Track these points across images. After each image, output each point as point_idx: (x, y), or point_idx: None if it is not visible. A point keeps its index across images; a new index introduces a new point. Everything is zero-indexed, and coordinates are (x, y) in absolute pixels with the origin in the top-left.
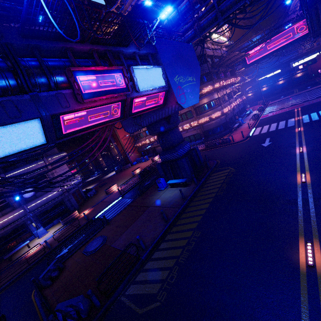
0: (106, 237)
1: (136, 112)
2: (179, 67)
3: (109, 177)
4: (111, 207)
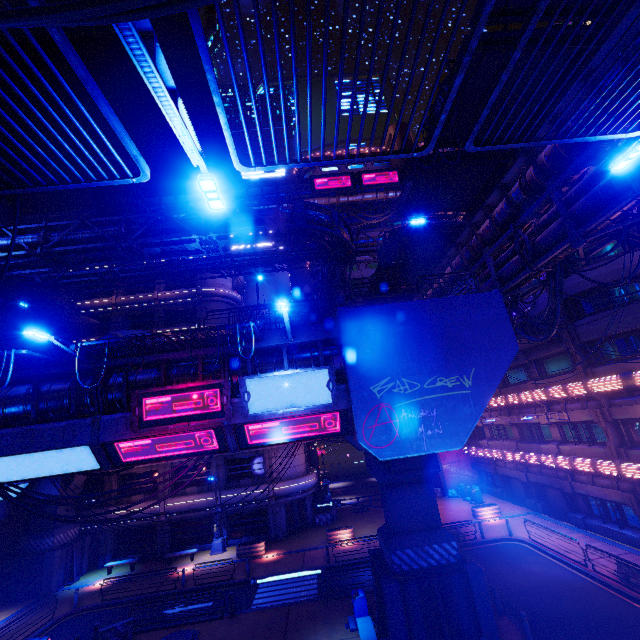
0: None
1: (259, 443)
2: (405, 358)
3: None
4: (289, 580)
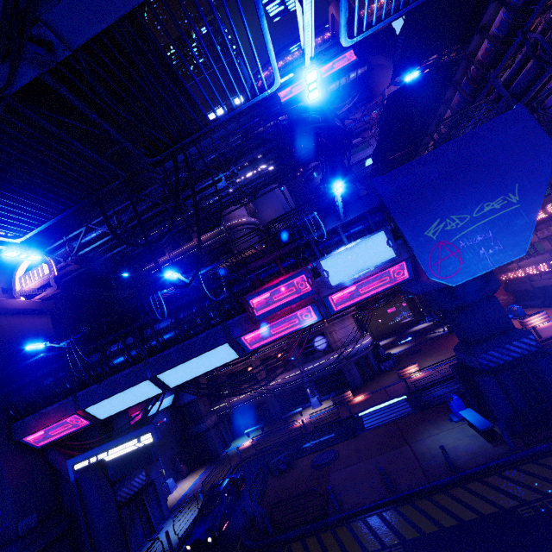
0: (336, 457)
1: (344, 307)
2: (448, 199)
3: (433, 338)
4: (383, 408)
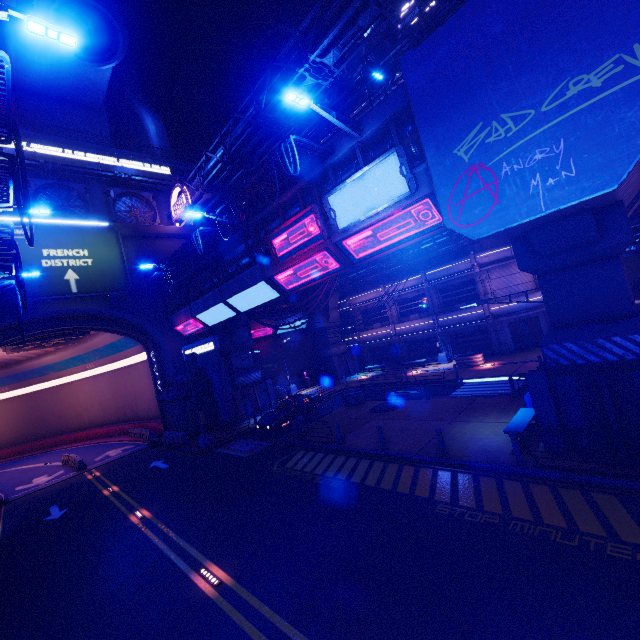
0: (392, 409)
1: (367, 255)
2: (506, 79)
3: None
4: (493, 382)
